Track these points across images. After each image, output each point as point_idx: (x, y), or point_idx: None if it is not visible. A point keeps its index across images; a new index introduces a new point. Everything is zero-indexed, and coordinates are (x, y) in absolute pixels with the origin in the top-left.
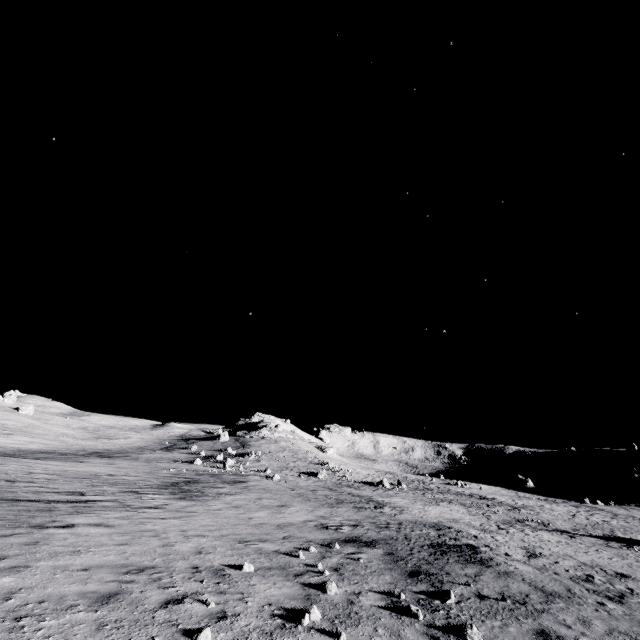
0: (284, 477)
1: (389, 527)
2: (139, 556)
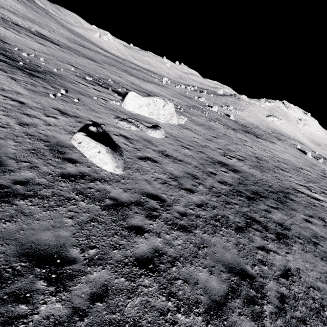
0: (174, 88)
1: (74, 50)
2: (6, 14)
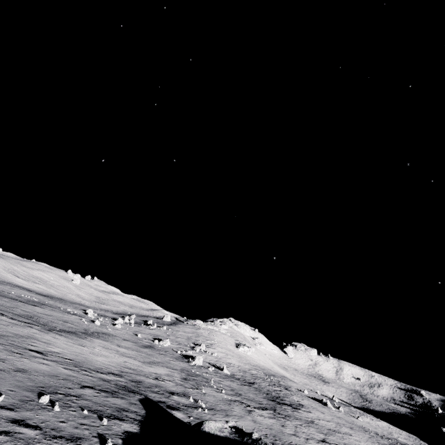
0: (116, 329)
1: None
2: None
